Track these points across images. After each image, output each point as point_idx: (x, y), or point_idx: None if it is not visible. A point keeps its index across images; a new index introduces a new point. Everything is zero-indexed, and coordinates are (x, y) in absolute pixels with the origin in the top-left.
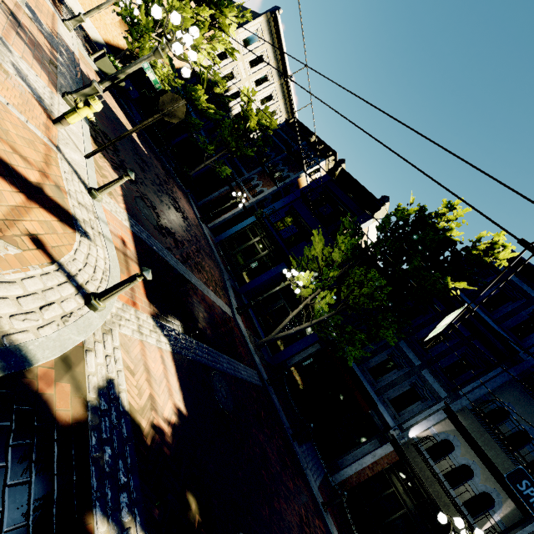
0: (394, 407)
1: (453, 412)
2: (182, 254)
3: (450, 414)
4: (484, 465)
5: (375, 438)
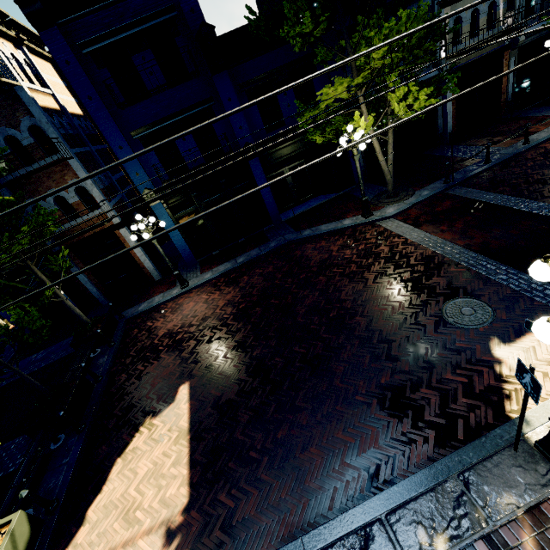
0: None
1: None
2: (425, 270)
3: (445, 4)
4: None
5: None
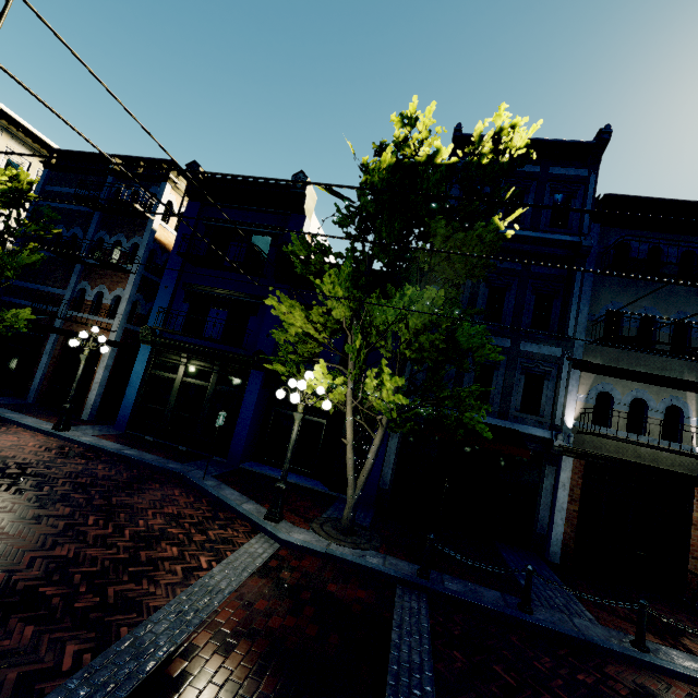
0: (530, 413)
1: (583, 361)
2: (75, 610)
3: (581, 366)
4: (645, 383)
5: (546, 465)
